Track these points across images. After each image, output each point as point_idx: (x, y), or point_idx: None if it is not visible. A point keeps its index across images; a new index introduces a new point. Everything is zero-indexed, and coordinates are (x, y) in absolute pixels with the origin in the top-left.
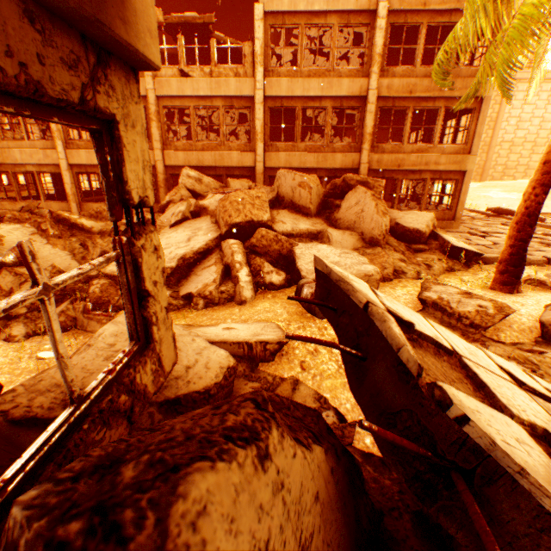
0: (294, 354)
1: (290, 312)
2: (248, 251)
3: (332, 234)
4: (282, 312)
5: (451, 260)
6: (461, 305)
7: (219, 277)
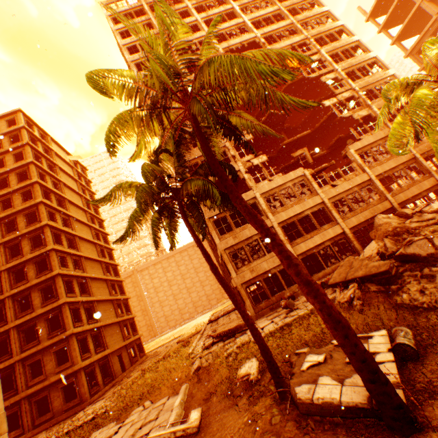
0: None
1: None
2: None
3: None
4: None
5: None
6: None
7: None
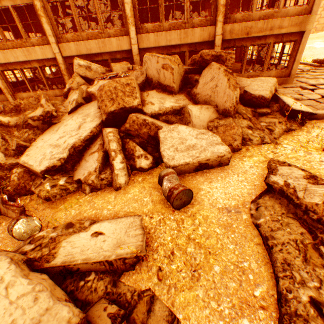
0: (152, 258)
1: (154, 200)
2: (124, 135)
3: (192, 110)
4: (148, 200)
5: (289, 121)
6: (307, 194)
7: (99, 165)
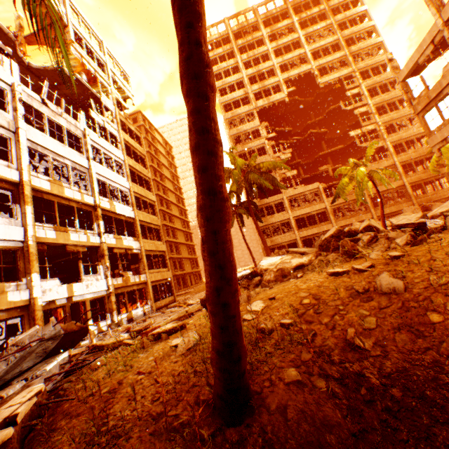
0: None
1: None
2: None
3: None
4: None
5: None
6: None
7: None
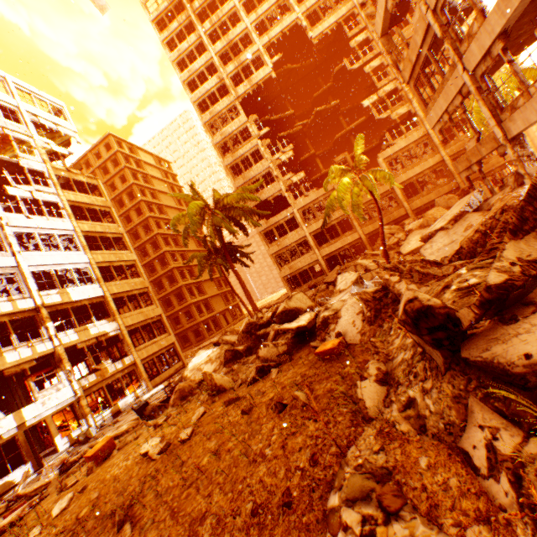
0: None
1: None
2: None
3: None
4: None
5: None
6: None
7: None
